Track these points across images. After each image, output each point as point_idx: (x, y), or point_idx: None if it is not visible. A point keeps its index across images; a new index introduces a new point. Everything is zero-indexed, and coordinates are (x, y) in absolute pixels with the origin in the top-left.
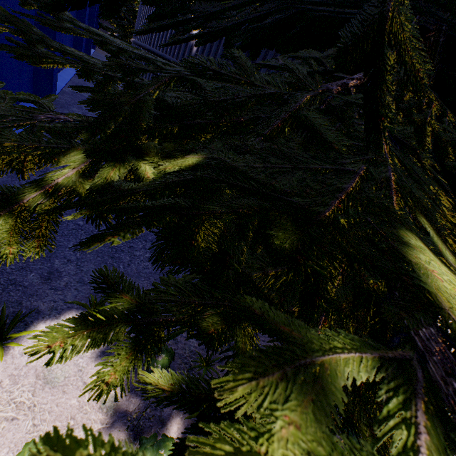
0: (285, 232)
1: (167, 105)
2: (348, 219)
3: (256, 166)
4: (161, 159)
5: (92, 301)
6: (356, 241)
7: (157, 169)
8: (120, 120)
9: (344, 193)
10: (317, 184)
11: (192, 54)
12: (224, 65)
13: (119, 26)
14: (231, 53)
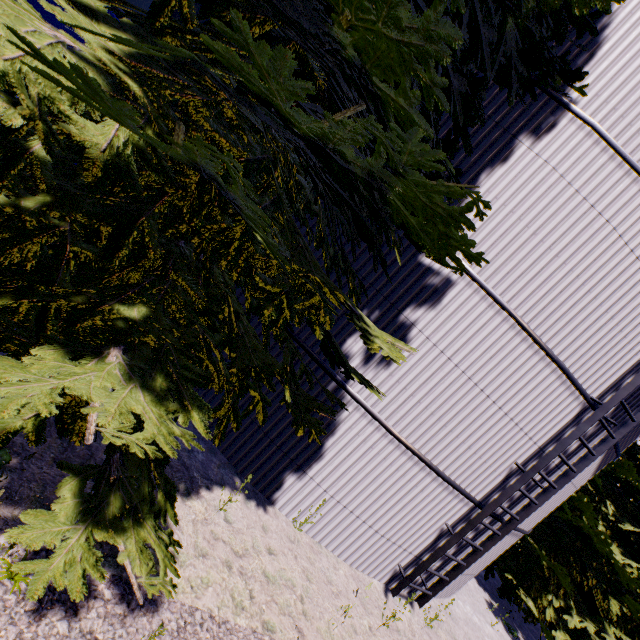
0: None
1: None
2: None
3: None
4: None
5: None
6: None
7: None
8: None
9: None
10: None
11: None
12: None
13: None
14: None
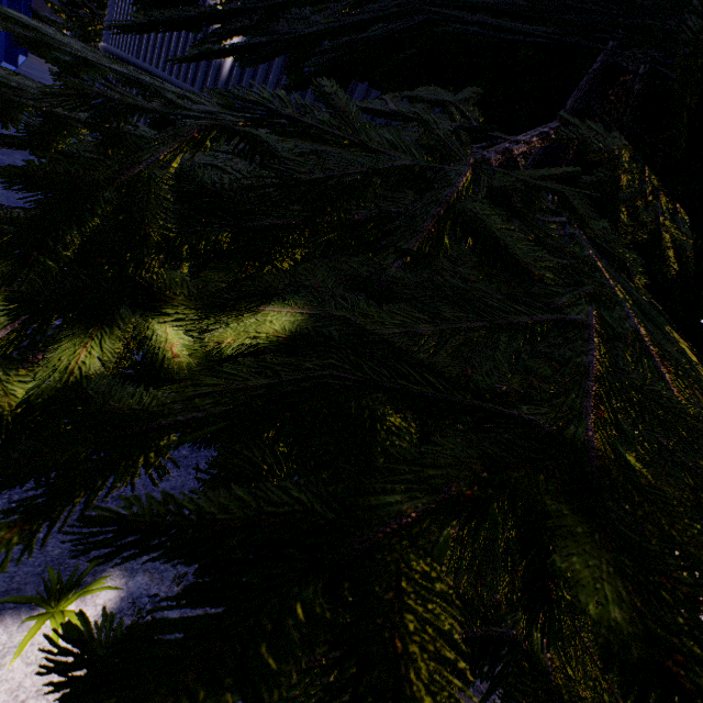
0: (579, 550)
1: (202, 186)
2: (636, 450)
3: (422, 330)
4: (202, 312)
5: (53, 582)
6: (699, 528)
7: (198, 345)
8: (95, 223)
9: (593, 378)
10: (542, 362)
11: (220, 79)
12: (307, 108)
13: (72, 18)
14: (318, 86)
